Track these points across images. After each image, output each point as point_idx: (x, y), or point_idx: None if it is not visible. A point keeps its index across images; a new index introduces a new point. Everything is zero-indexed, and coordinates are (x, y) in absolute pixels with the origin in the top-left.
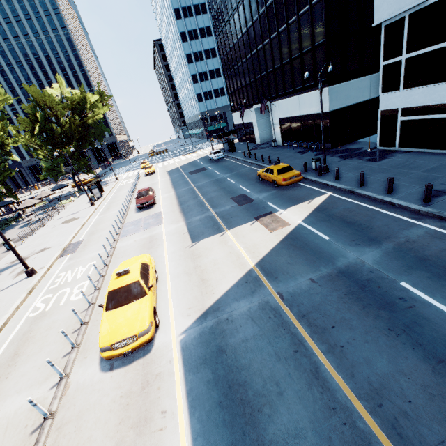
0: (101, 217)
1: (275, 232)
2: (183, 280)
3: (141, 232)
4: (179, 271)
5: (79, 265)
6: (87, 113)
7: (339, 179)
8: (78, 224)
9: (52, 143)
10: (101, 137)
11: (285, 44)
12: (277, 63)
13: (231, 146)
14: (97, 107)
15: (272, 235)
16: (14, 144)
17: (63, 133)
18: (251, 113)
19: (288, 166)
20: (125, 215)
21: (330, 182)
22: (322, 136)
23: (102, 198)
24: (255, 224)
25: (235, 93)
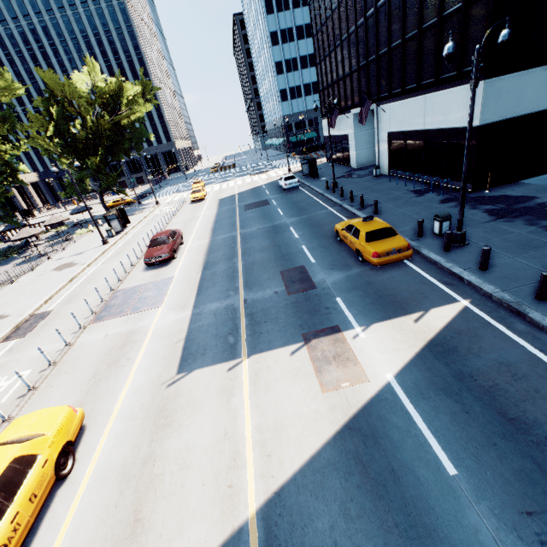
0: (101, 268)
1: (331, 396)
2: (105, 500)
3: (125, 317)
4: (115, 460)
5: (6, 372)
6: (122, 111)
7: (487, 268)
8: (68, 275)
9: (74, 150)
10: (139, 145)
11: (413, 3)
12: (395, 39)
13: (311, 170)
14: (135, 103)
15: (322, 403)
16: (14, 151)
17: (87, 137)
18: (347, 122)
19: (388, 228)
20: (126, 273)
21: (467, 274)
22: (462, 178)
23: (123, 232)
24: (299, 353)
25: (328, 89)
